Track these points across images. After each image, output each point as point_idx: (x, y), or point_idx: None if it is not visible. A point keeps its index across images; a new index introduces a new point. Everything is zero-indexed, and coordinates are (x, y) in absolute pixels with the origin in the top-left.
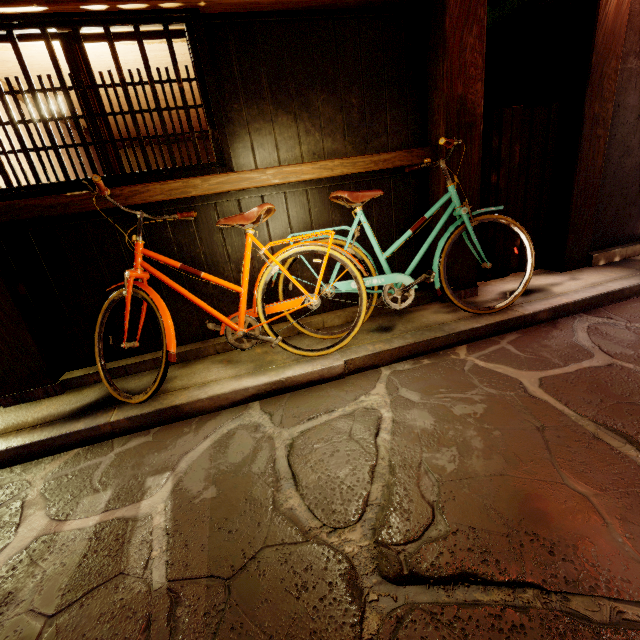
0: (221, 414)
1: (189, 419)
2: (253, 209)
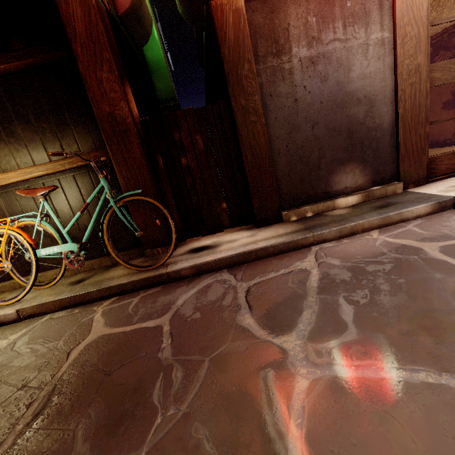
0: None
1: None
2: None
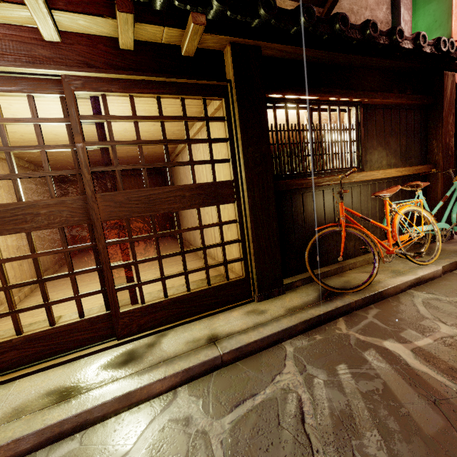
0: (400, 296)
1: (384, 300)
2: (393, 188)
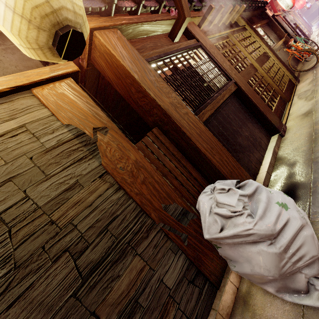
0: None
1: None
2: (291, 40)
